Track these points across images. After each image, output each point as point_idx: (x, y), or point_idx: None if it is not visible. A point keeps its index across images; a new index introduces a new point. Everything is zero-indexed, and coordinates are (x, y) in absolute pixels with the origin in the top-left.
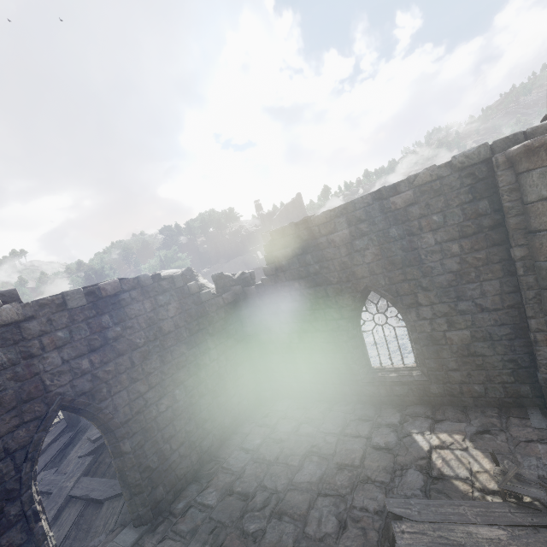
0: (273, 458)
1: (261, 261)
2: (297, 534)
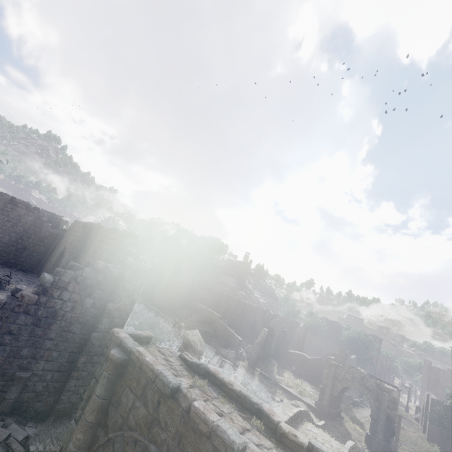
0: (2, 270)
1: None
2: None
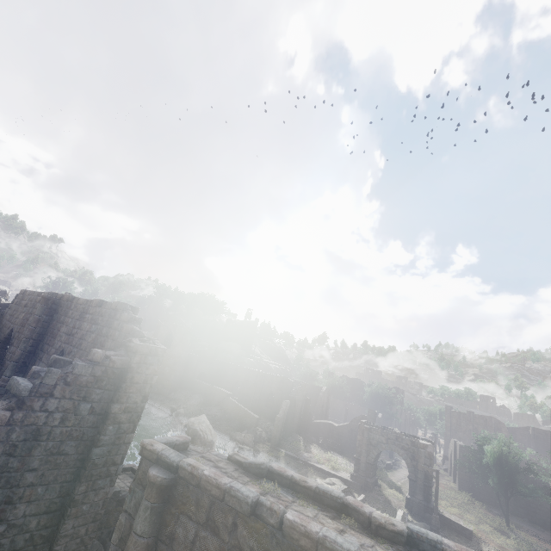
0: None
1: None
2: None
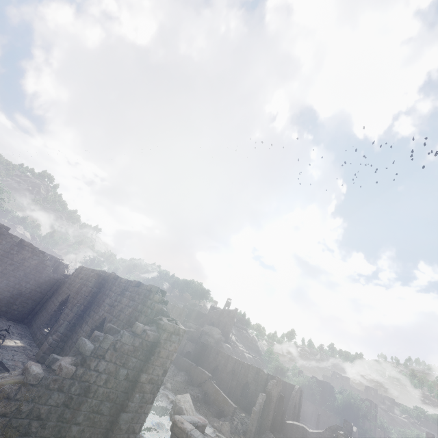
0: None
1: None
2: None
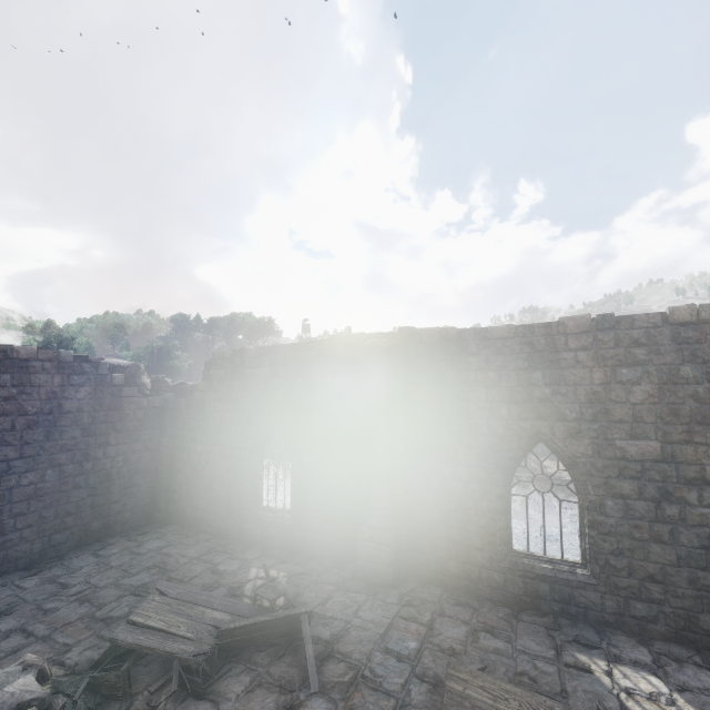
0: (117, 565)
1: None
2: (86, 614)
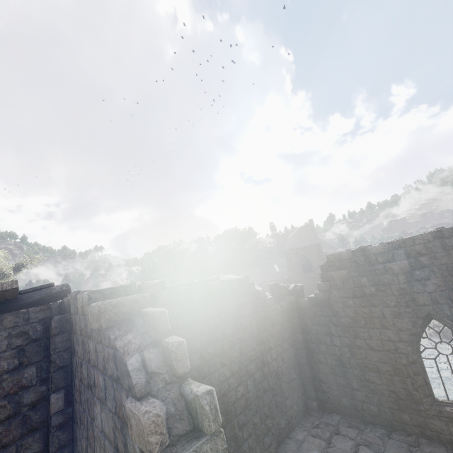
0: None
1: (278, 274)
2: None
